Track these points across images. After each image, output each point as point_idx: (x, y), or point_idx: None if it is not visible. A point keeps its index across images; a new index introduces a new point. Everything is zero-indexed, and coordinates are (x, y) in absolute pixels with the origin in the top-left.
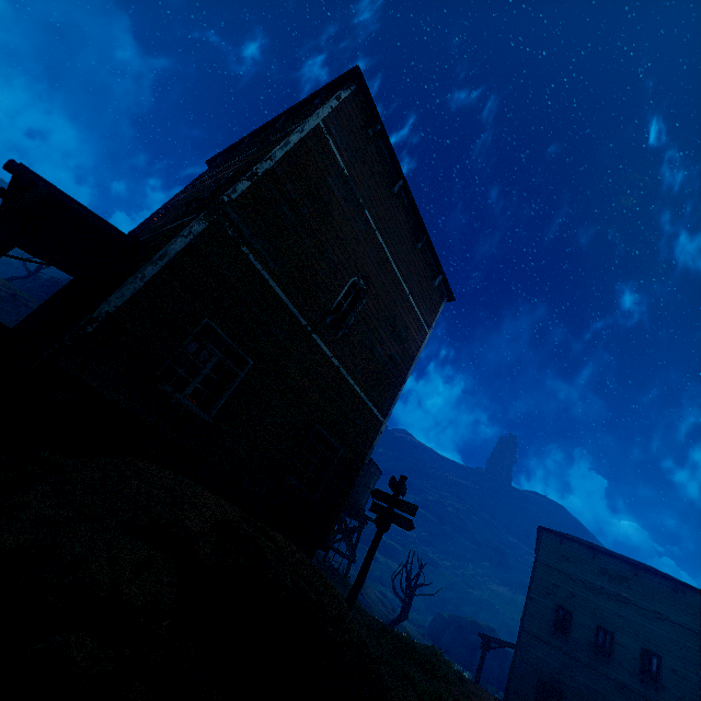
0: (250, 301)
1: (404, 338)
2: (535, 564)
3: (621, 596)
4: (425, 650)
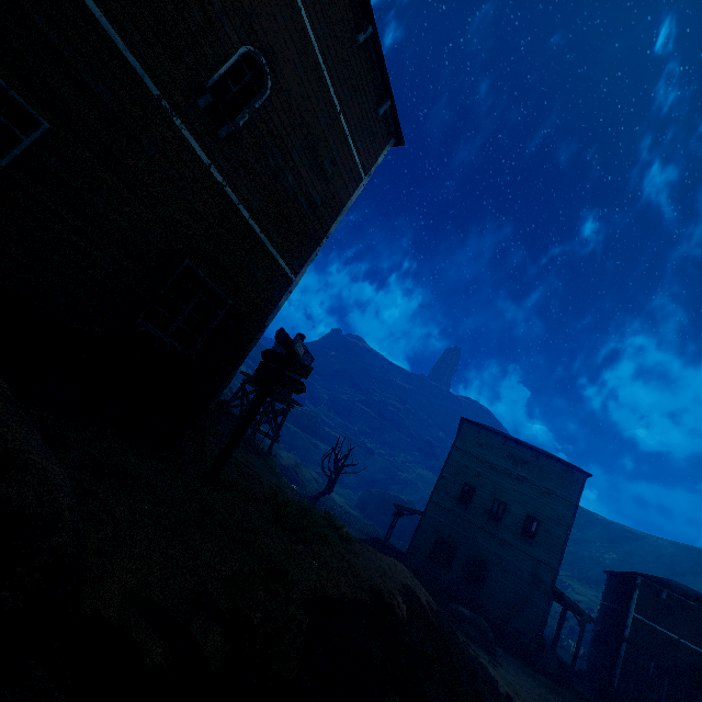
0: (26, 3)
1: (330, 177)
2: (452, 449)
3: (520, 476)
4: (316, 515)
